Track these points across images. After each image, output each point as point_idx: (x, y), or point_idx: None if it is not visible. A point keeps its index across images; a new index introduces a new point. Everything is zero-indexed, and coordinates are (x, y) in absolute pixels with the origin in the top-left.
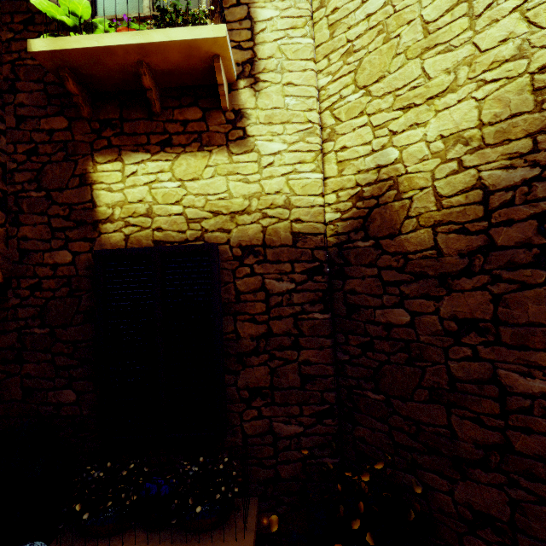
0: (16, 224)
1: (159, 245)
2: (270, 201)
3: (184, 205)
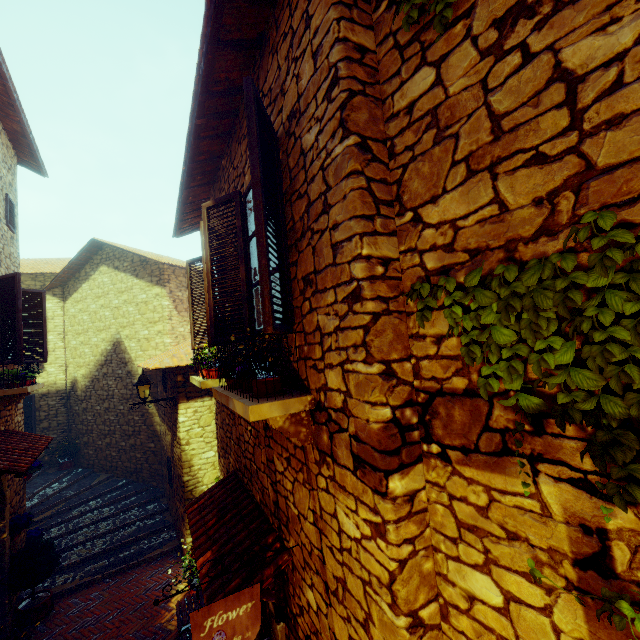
0: None
1: None
2: (51, 383)
3: None
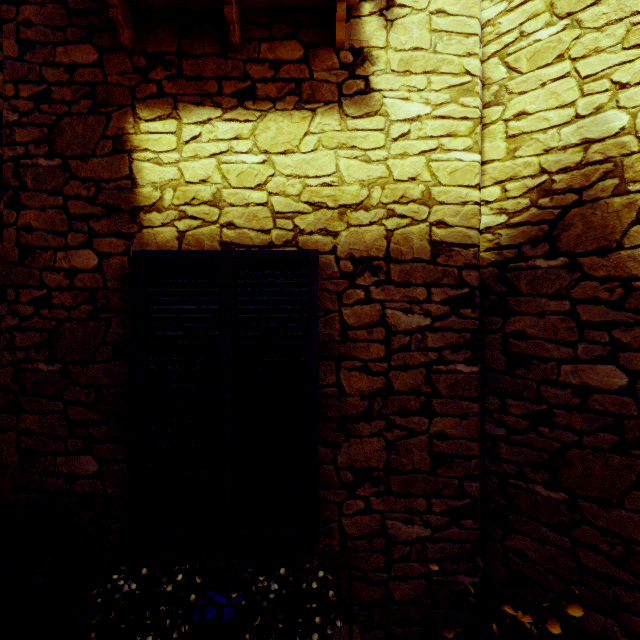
0: (15, 206)
1: (230, 249)
2: (401, 192)
3: (270, 190)
